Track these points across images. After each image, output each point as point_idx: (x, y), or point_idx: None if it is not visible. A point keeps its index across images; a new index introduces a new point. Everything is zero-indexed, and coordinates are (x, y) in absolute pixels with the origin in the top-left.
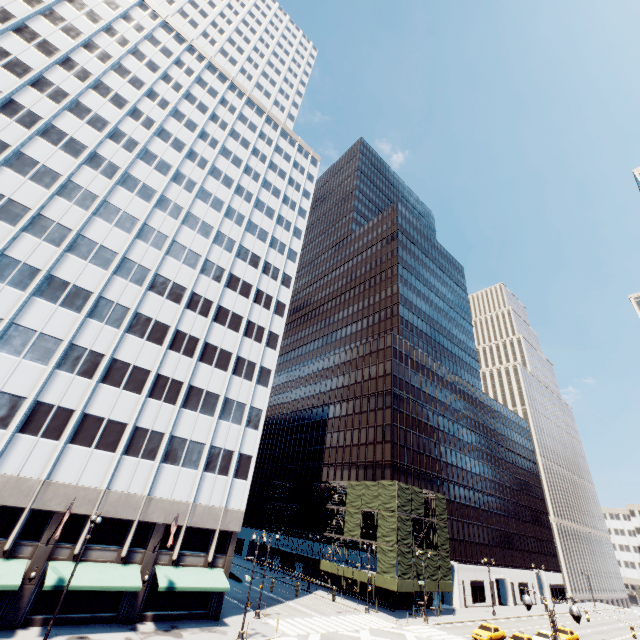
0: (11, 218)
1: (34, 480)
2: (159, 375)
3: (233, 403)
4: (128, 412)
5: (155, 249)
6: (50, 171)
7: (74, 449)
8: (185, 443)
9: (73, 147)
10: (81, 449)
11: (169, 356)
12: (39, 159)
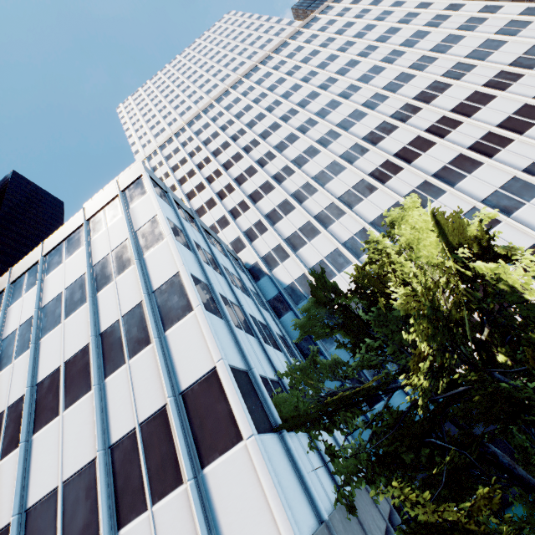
0: (369, 189)
1: None
2: None
3: None
4: None
5: (418, 113)
6: (330, 166)
7: None
8: None
9: (310, 153)
10: None
11: None
12: (319, 170)
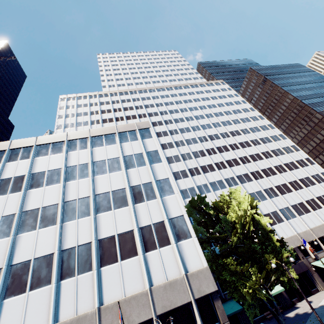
0: (213, 169)
1: (307, 230)
2: (288, 183)
3: (314, 176)
4: (297, 198)
5: (238, 149)
6: (200, 151)
7: (302, 217)
8: (321, 197)
9: (194, 141)
10: (303, 216)
11: (282, 175)
12: (195, 150)
